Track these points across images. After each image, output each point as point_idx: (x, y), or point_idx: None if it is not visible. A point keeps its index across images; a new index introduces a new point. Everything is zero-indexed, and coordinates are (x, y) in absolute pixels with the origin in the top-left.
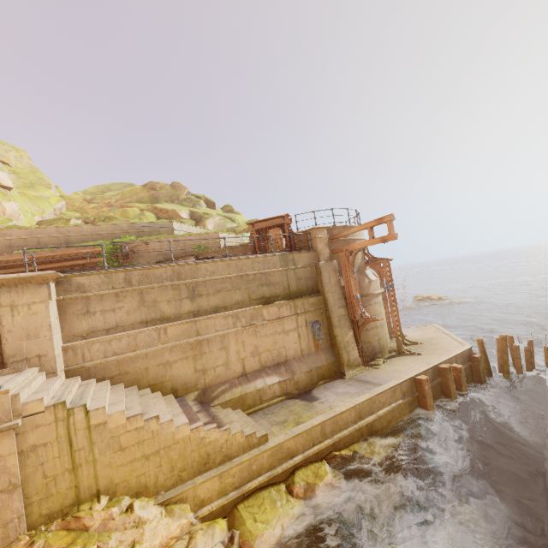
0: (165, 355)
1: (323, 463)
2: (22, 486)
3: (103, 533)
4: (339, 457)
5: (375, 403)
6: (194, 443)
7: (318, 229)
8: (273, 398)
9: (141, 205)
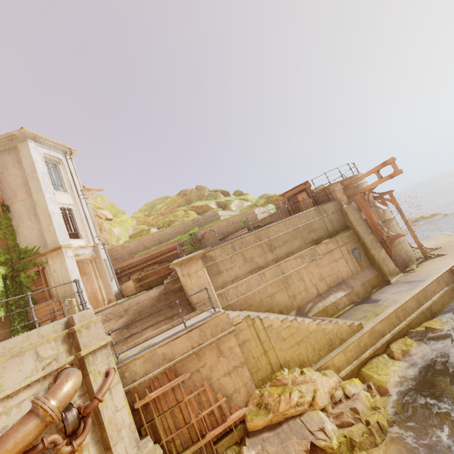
0: (269, 290)
1: (406, 338)
2: (245, 364)
3: (295, 386)
4: (416, 333)
5: (427, 293)
6: (320, 333)
7: (333, 184)
8: (345, 307)
9: (183, 207)
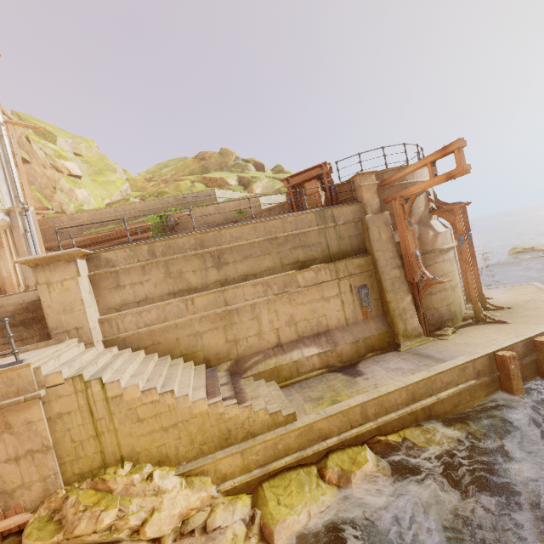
0: (195, 326)
1: (363, 448)
2: (55, 448)
3: (125, 496)
4: (384, 443)
5: (435, 383)
6: (213, 419)
7: (362, 174)
8: (312, 370)
9: (192, 177)
